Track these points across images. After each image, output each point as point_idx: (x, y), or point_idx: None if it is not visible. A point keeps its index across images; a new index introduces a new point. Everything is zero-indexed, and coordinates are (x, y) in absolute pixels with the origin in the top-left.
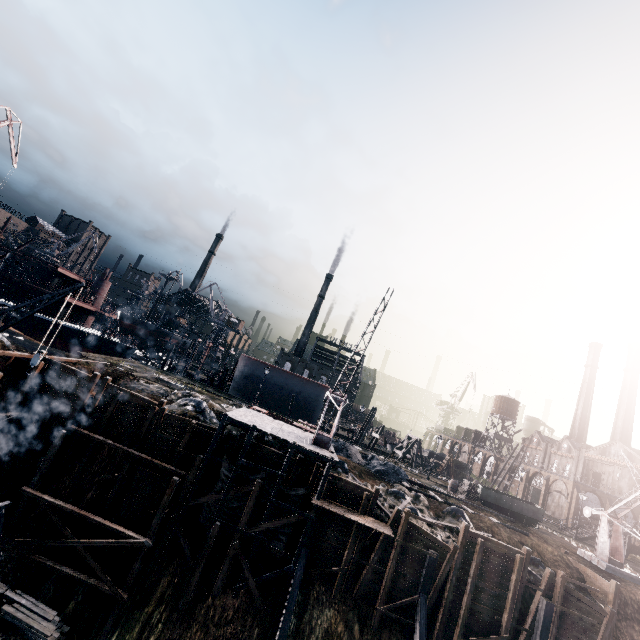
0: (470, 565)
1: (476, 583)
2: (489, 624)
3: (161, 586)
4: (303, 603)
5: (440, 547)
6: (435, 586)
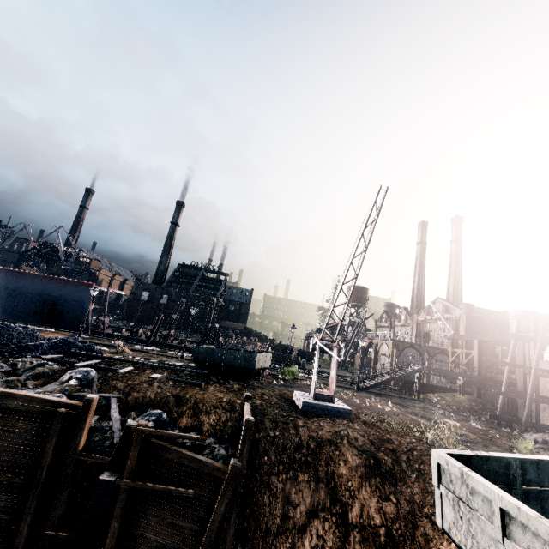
0: None
1: None
2: (3, 545)
3: None
4: None
5: None
6: None
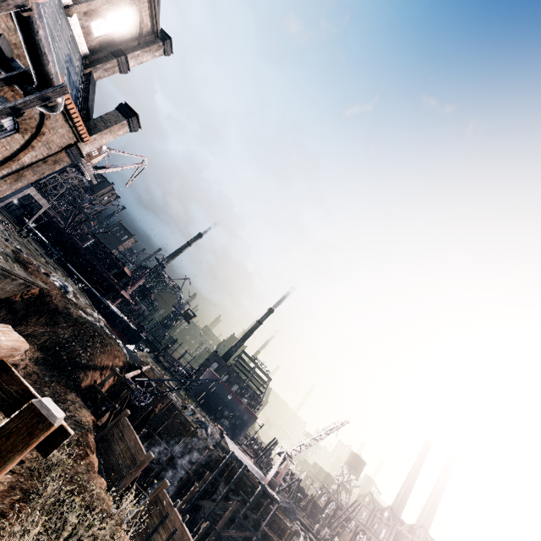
0: None
1: None
2: None
3: None
4: None
5: None
6: None
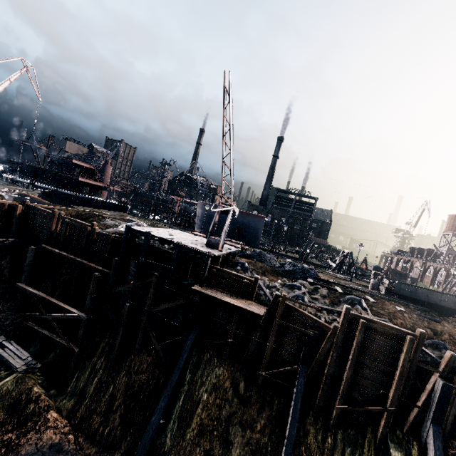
0: (352, 344)
1: (359, 360)
2: (375, 397)
3: (102, 345)
4: (197, 364)
5: (320, 327)
6: (315, 360)
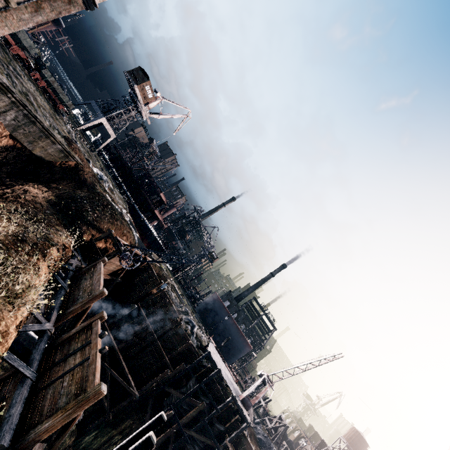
0: None
1: None
2: None
3: (126, 423)
4: None
5: None
6: None
